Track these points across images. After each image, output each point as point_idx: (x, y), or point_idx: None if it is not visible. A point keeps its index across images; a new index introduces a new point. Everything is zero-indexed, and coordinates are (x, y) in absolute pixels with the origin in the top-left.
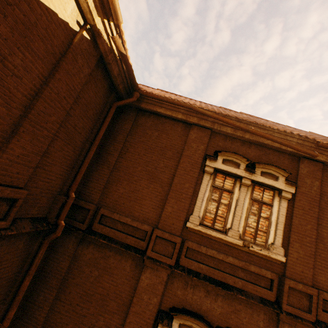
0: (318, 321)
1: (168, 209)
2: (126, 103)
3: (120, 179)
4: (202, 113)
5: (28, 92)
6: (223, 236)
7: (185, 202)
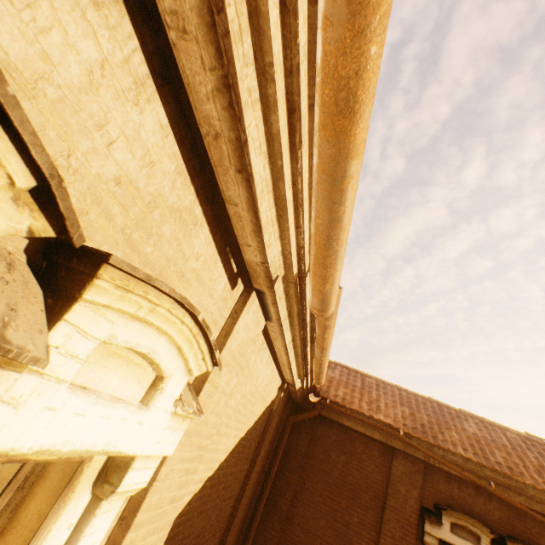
0: None
1: None
2: (304, 418)
3: (295, 540)
4: (411, 445)
5: (234, 499)
6: None
7: None
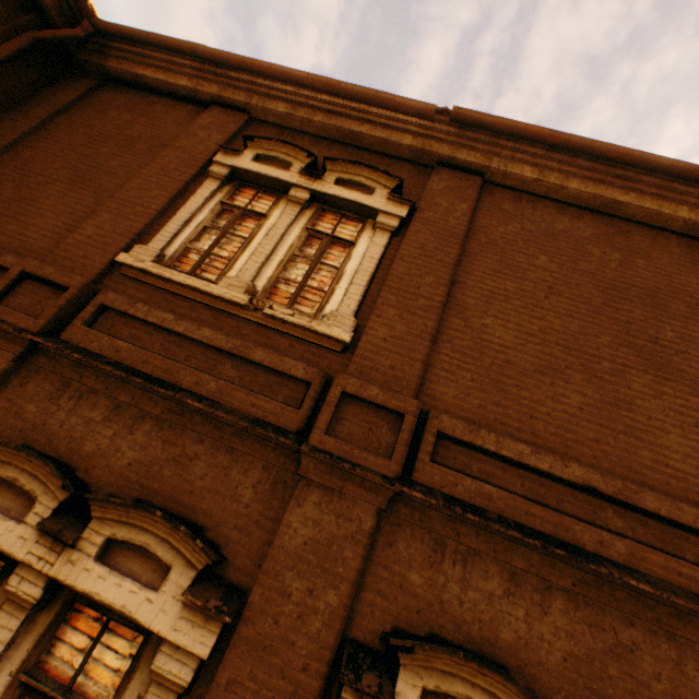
0: (412, 482)
1: (88, 231)
2: (58, 38)
3: (0, 179)
4: (216, 59)
5: None
6: (204, 283)
7: (136, 221)
